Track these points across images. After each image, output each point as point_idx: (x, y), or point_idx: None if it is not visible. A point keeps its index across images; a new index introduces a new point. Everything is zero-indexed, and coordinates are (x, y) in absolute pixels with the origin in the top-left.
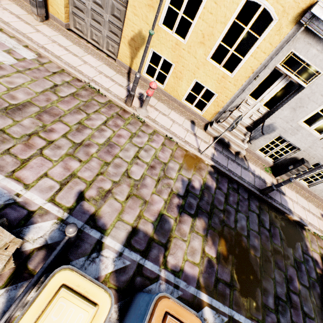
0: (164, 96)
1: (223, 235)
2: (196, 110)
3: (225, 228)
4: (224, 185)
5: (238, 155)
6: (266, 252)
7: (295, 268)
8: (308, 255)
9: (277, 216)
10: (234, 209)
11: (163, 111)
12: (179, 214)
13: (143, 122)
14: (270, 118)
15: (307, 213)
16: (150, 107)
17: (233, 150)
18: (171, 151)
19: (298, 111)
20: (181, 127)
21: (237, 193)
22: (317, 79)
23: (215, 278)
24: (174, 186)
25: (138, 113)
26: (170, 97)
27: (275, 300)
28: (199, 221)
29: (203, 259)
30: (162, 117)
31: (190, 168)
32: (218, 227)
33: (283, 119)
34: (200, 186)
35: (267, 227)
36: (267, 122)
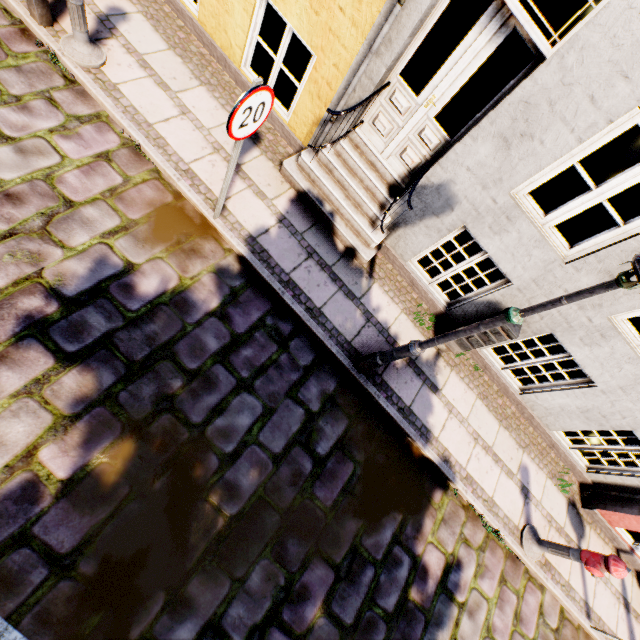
0: (201, 43)
1: (140, 433)
2: (275, 105)
3: (163, 418)
4: (249, 316)
5: (353, 257)
6: (267, 511)
7: (338, 572)
8: (409, 551)
9: (375, 435)
10: (238, 381)
11: (167, 78)
12: (14, 340)
13: (73, 81)
14: (442, 165)
15: (477, 453)
16: (125, 53)
17: (342, 242)
18: (120, 181)
19: (516, 150)
20: (203, 134)
21: (281, 346)
22: (589, 24)
23: (18, 532)
24: (58, 267)
25: (62, 51)
26: (215, 50)
27: (202, 634)
28: (78, 377)
29: (9, 474)
30: (152, 89)
31: (158, 240)
32: (140, 410)
33: (476, 173)
34: (156, 293)
35: (321, 452)
36: (436, 176)
